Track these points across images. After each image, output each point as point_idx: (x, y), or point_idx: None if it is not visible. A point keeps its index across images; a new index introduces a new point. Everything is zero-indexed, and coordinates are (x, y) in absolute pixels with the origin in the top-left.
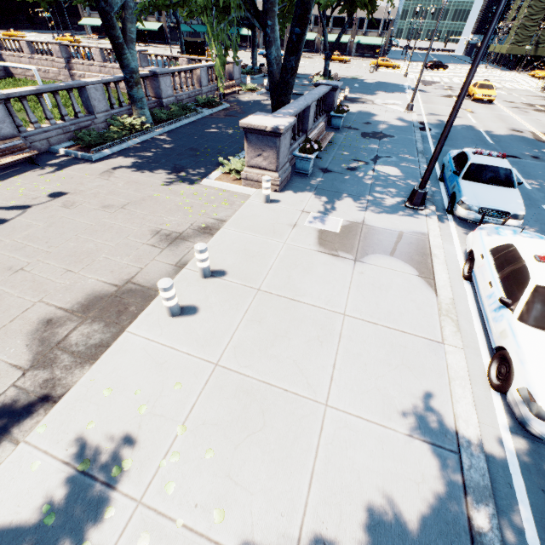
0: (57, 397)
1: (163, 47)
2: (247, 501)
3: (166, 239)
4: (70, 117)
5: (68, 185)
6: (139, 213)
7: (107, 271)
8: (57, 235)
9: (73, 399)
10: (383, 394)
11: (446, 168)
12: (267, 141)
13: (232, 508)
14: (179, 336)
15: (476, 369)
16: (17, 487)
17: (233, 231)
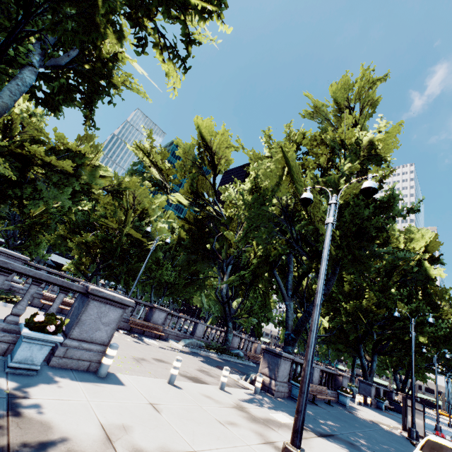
0: None
1: None
2: None
3: None
4: None
5: None
6: None
7: None
8: None
9: None
10: None
11: None
12: None
13: None
14: None
15: None
16: None
17: None
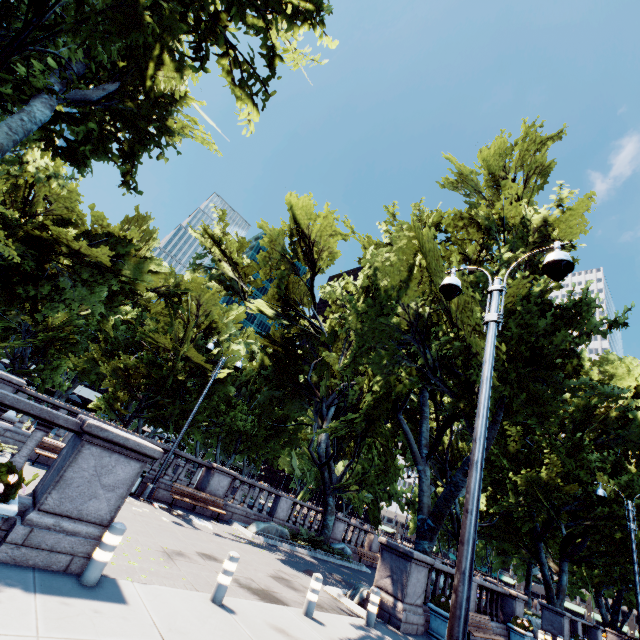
0: None
1: None
2: None
3: None
4: None
5: None
6: None
7: None
8: None
9: None
10: None
11: None
12: (617, 639)
13: None
14: None
15: None
16: None
17: None
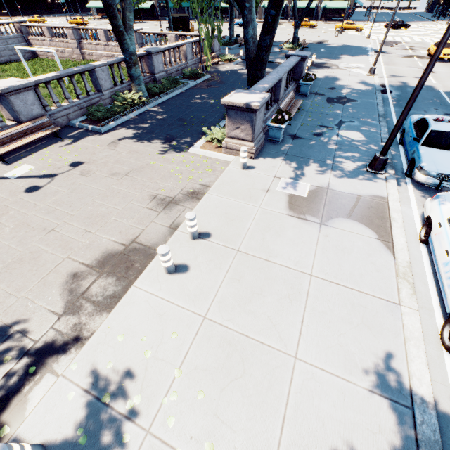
0: (84, 339)
1: (154, 22)
2: (231, 438)
3: (161, 203)
4: (82, 91)
5: (84, 155)
6: (139, 179)
7: (117, 231)
8: (78, 200)
9: (96, 342)
10: (345, 350)
11: (406, 133)
12: (245, 116)
13: (219, 443)
14: (174, 291)
15: (429, 329)
16: (59, 412)
17: (216, 196)
